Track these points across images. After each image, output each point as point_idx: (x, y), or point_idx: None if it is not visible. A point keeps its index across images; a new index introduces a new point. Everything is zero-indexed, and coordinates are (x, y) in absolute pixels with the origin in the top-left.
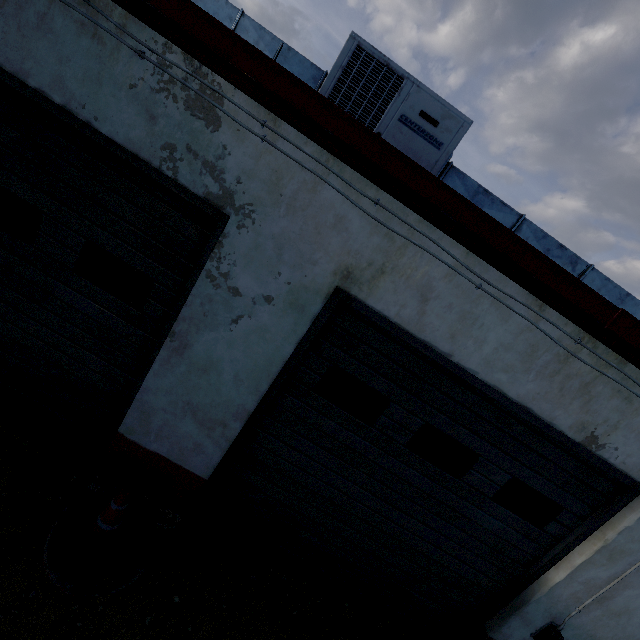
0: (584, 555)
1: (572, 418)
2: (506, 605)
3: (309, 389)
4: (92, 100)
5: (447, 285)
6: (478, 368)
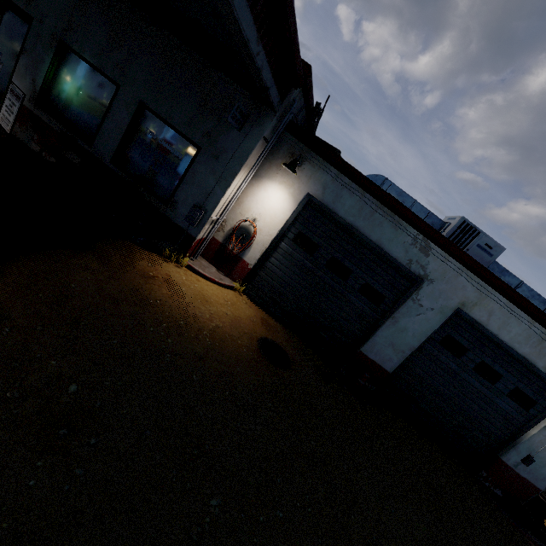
0: (545, 423)
1: (543, 363)
2: (508, 446)
3: (436, 342)
4: (388, 245)
5: (499, 311)
6: (507, 341)
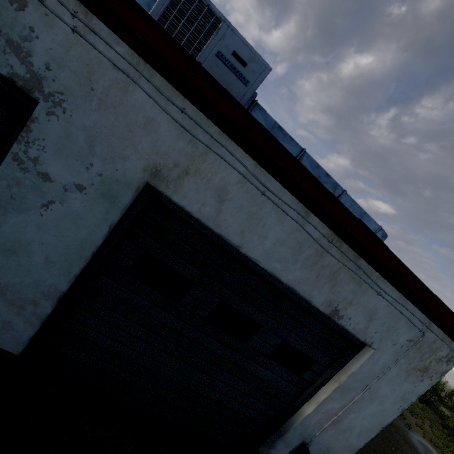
0: (326, 393)
1: (323, 297)
2: (274, 433)
3: (123, 272)
4: None
5: (239, 190)
6: (260, 258)
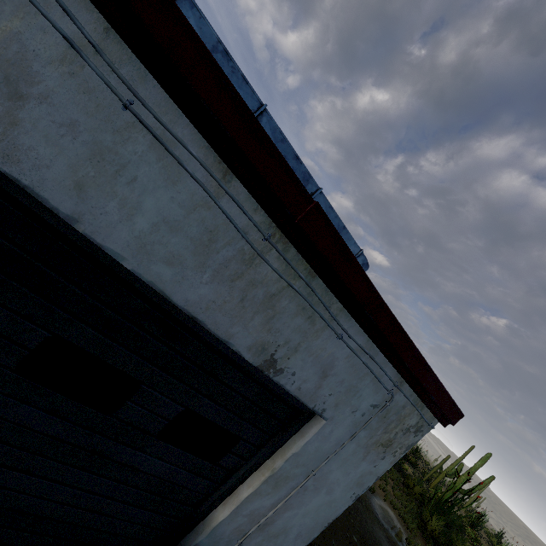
0: (252, 487)
1: (252, 337)
2: None
3: None
4: None
5: (66, 81)
6: (127, 252)
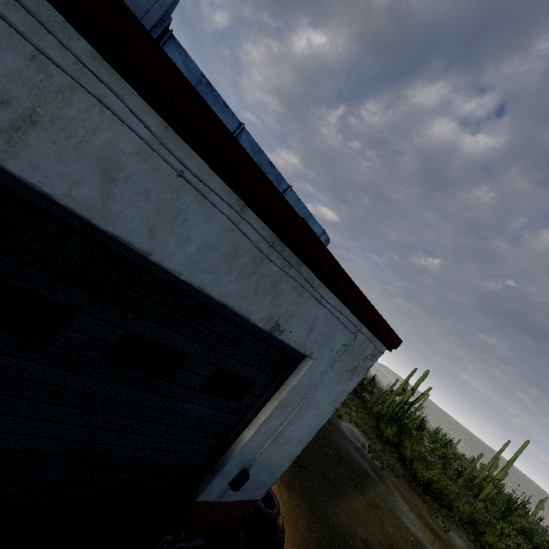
0: (267, 414)
1: (264, 312)
2: (211, 470)
3: None
4: None
5: (141, 165)
6: (182, 269)
